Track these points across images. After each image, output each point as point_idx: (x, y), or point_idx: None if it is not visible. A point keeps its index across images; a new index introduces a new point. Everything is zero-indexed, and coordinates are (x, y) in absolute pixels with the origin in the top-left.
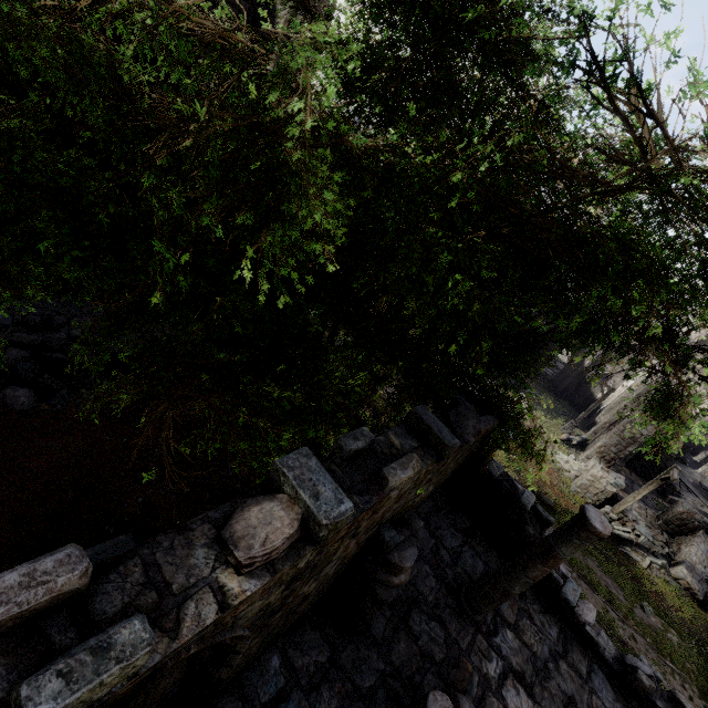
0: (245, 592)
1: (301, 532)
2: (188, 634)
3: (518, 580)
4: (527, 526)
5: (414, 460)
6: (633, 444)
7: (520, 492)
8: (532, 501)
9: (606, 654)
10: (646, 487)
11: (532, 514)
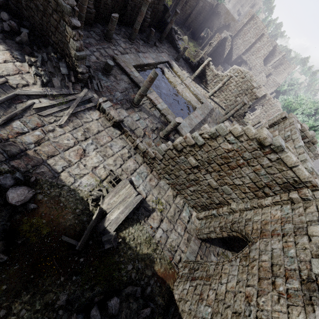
0: None
1: None
2: None
3: (167, 29)
4: (172, 32)
5: None
6: (211, 48)
7: (172, 25)
8: (174, 27)
9: (182, 56)
10: (206, 49)
11: (174, 31)
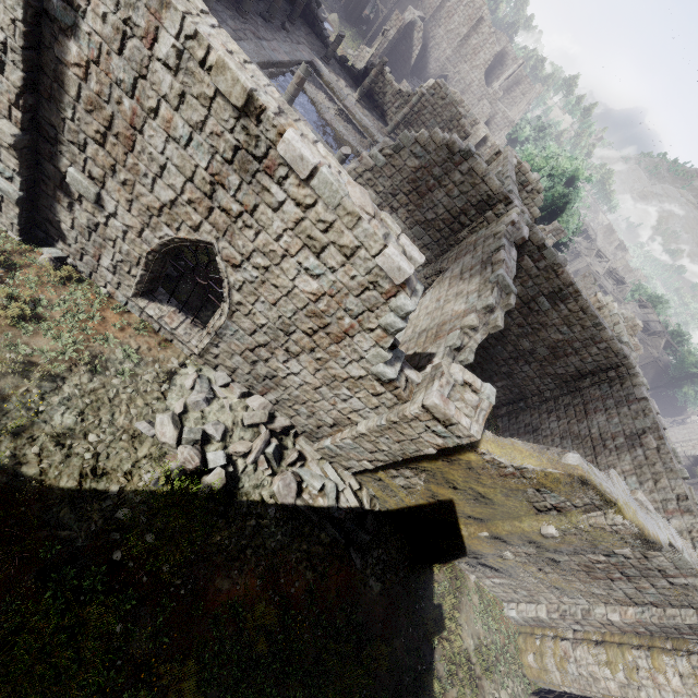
0: None
1: None
2: None
3: None
4: (312, 4)
5: None
6: (386, 42)
7: None
8: None
9: (335, 55)
10: (377, 43)
11: (315, 2)
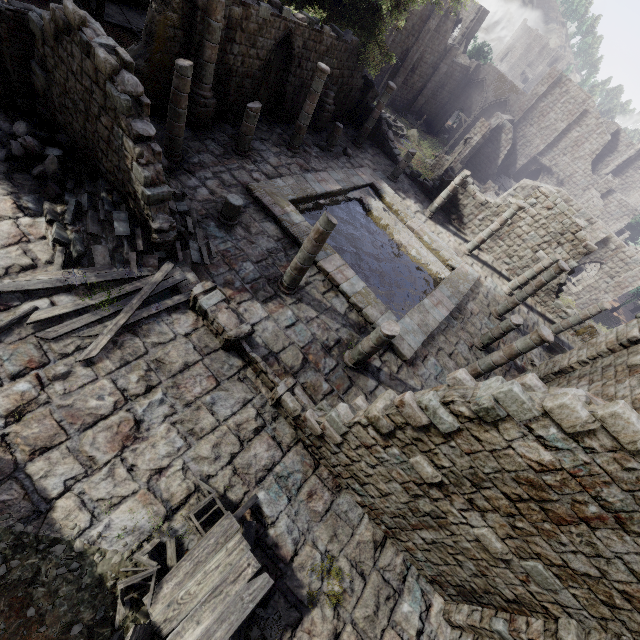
0: (299, 22)
1: (306, 21)
2: (293, 20)
3: (370, 120)
4: (382, 126)
5: (330, 28)
6: (469, 148)
7: (381, 113)
8: (385, 117)
9: (405, 170)
10: (458, 151)
11: (385, 124)
